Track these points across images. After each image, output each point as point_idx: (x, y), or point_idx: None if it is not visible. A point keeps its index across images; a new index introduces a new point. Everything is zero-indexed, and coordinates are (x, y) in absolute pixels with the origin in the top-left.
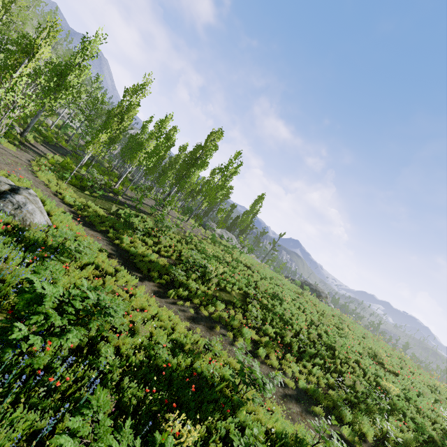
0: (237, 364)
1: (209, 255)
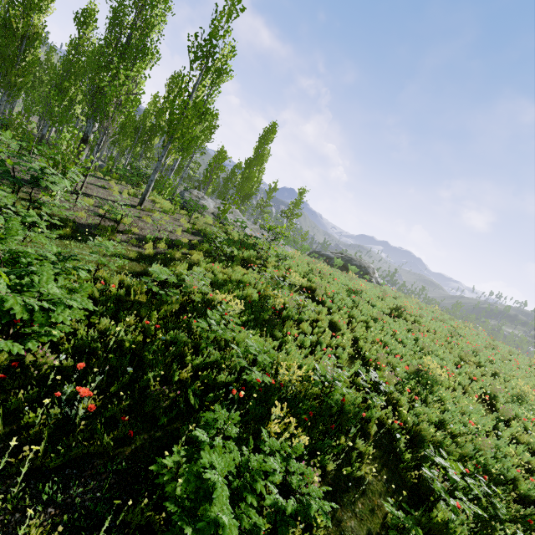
0: None
1: (229, 313)
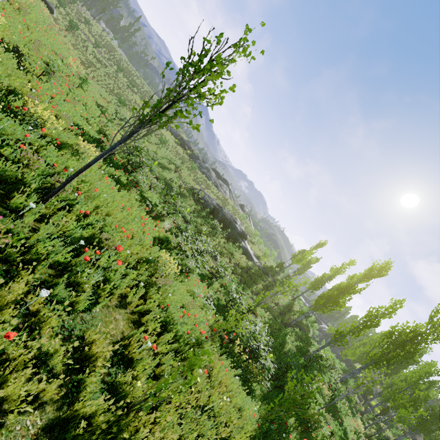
0: (95, 49)
1: (93, 27)
